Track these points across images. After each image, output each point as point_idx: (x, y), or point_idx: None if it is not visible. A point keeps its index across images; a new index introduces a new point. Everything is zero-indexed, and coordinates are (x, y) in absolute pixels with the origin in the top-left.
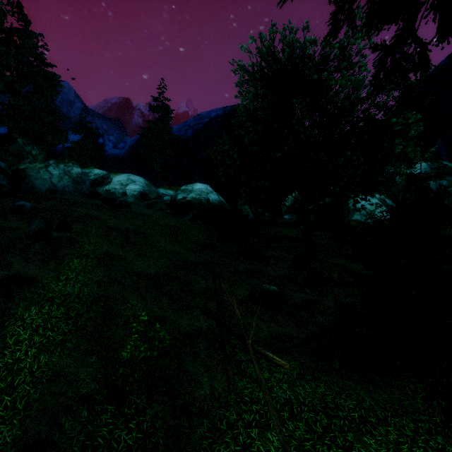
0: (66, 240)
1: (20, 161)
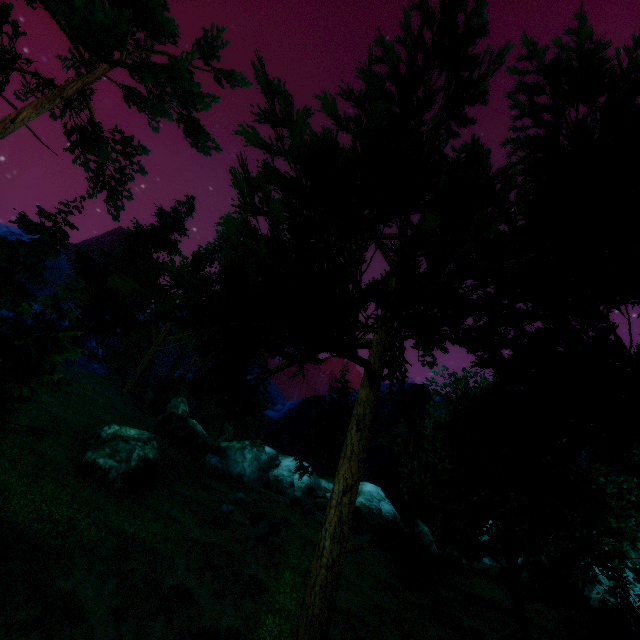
0: (277, 546)
1: (219, 436)
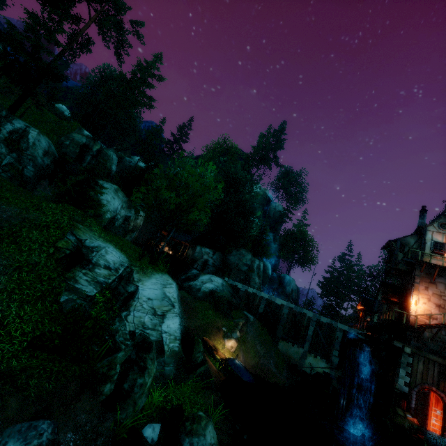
0: None
1: None
